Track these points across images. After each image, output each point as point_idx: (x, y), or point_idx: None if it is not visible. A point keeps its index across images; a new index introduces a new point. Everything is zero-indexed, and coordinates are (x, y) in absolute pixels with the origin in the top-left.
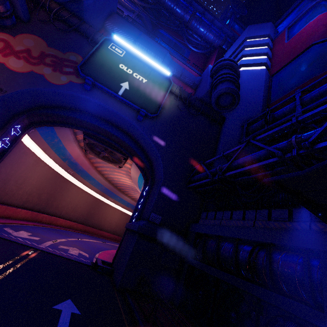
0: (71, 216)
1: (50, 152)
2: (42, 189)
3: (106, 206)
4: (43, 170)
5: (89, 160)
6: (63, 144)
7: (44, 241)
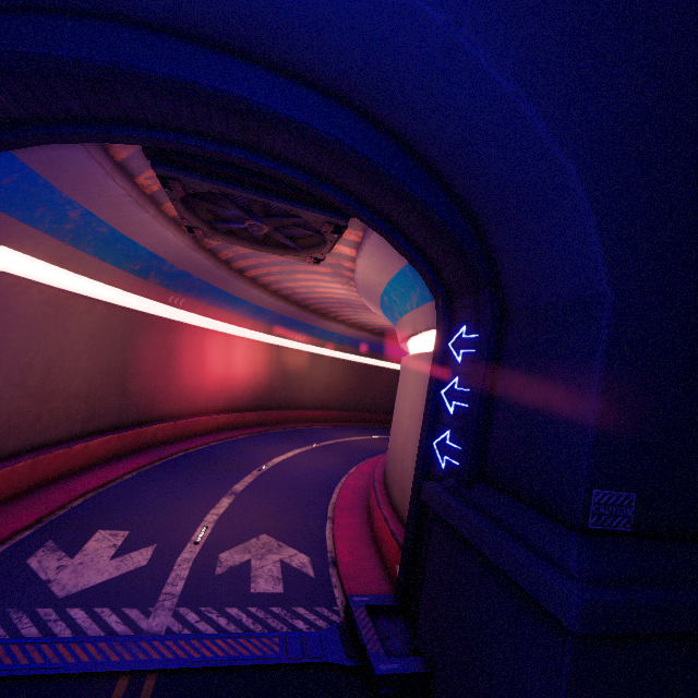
0: (223, 402)
1: (84, 262)
2: (120, 371)
3: (293, 356)
4: (94, 323)
5: (215, 255)
6: (107, 224)
7: (167, 565)
